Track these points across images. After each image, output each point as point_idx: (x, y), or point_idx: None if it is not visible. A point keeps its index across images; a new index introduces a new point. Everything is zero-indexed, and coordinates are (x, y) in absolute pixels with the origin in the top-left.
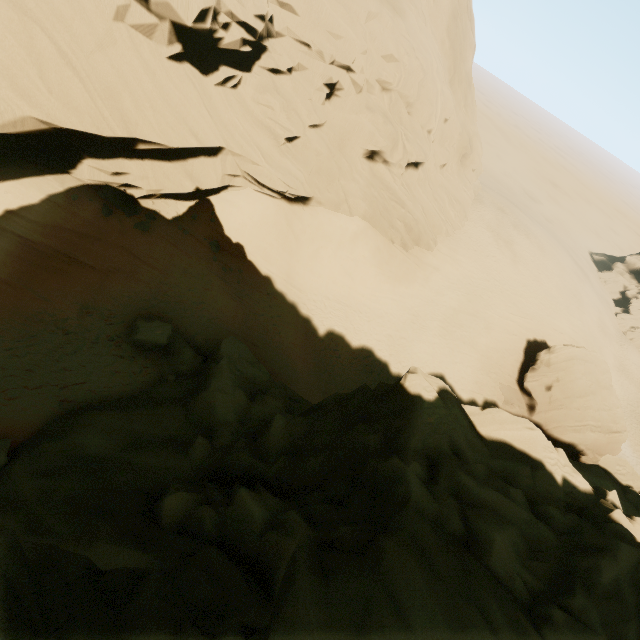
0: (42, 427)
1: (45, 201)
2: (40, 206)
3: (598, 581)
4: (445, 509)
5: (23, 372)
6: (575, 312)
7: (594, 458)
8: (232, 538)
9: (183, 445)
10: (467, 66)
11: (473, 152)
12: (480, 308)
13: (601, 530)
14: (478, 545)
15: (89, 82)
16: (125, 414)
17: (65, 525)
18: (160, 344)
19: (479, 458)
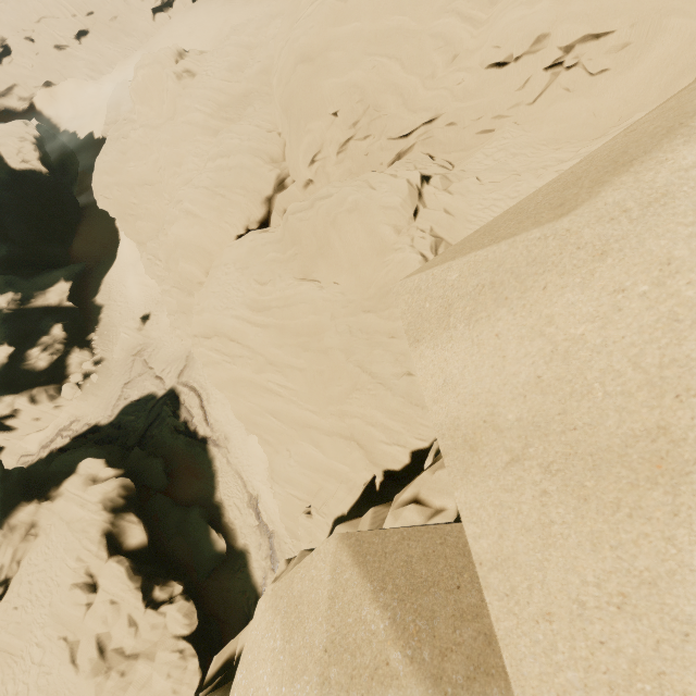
0: None
1: None
2: None
3: None
4: None
5: None
6: None
7: None
8: None
9: None
10: None
11: None
12: None
13: None
14: None
15: None
16: None
17: None
18: None
19: None
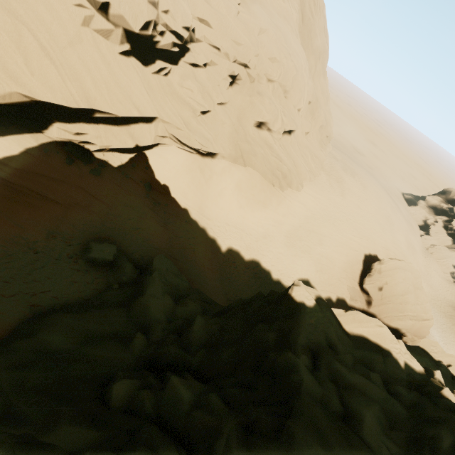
0: (15, 327)
1: (23, 153)
2: (19, 157)
3: (441, 447)
4: (327, 392)
5: (1, 283)
6: (395, 235)
7: (412, 338)
8: (166, 416)
9: (125, 339)
10: (323, 67)
11: (327, 124)
12: (333, 232)
13: (436, 404)
14: (353, 420)
15: (62, 68)
16: (81, 315)
17: (35, 410)
18: (107, 260)
19: (347, 349)
